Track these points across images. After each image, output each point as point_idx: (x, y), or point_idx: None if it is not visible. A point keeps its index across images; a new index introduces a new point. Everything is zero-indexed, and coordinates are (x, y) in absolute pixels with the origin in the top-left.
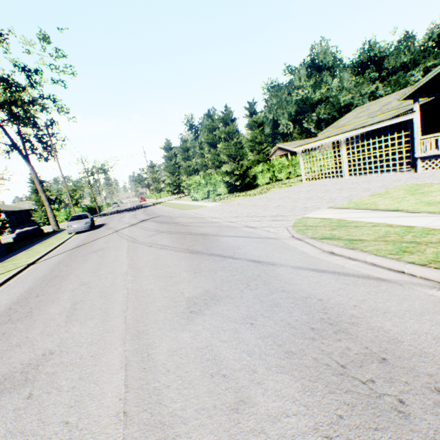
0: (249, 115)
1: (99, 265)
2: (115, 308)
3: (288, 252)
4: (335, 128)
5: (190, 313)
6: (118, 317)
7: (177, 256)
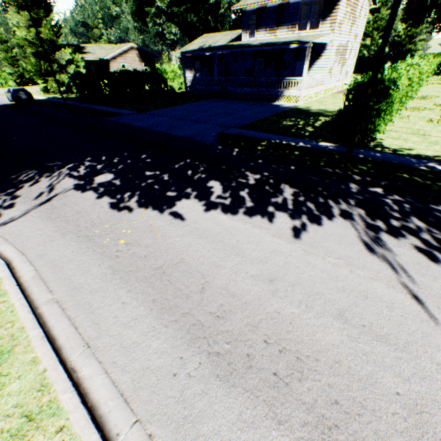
0: None
1: None
2: None
3: None
4: None
5: None
6: None
7: None
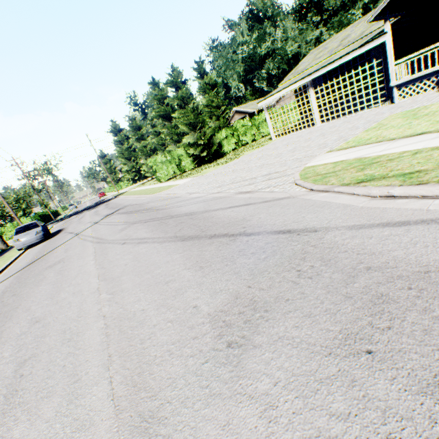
0: (199, 77)
1: (57, 284)
2: (89, 362)
3: (322, 210)
4: (296, 75)
5: (228, 348)
6: (97, 383)
7: (165, 249)
